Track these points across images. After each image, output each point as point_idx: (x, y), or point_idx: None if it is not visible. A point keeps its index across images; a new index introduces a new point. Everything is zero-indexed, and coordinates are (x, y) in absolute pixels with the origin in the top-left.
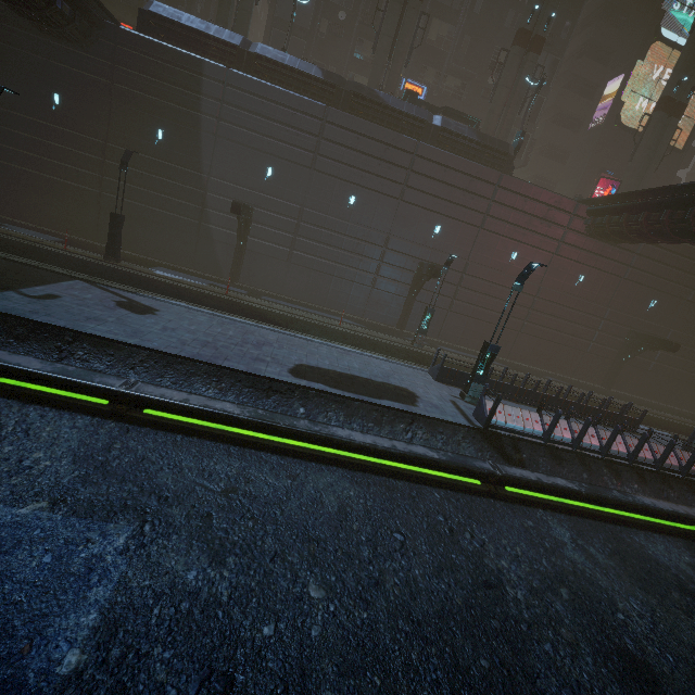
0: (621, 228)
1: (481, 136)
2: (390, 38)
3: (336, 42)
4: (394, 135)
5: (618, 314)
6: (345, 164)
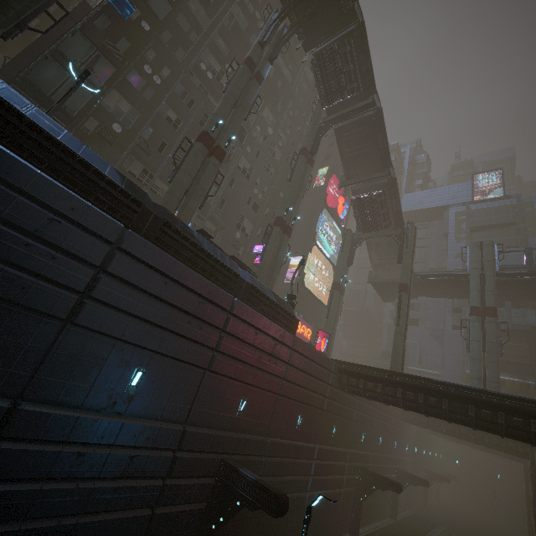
0: (378, 395)
1: (277, 297)
2: (191, 177)
3: (103, 145)
4: (212, 286)
5: (353, 453)
6: (138, 317)
